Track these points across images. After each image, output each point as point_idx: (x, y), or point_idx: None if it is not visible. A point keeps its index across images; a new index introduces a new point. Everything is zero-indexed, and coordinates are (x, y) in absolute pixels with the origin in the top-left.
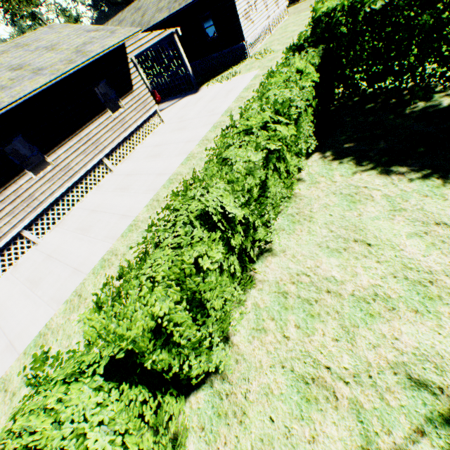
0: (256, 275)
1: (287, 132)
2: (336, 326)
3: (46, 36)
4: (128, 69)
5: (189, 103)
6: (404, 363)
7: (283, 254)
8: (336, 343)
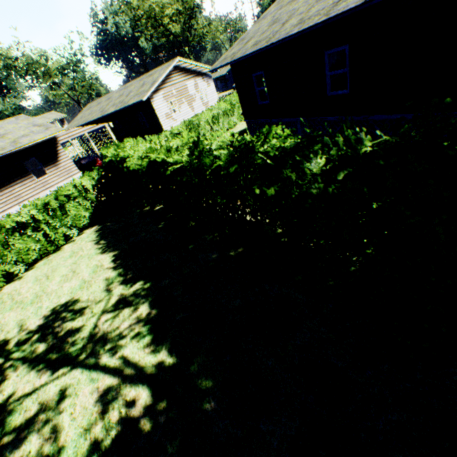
0: (4, 289)
1: (26, 219)
2: None
3: (8, 125)
4: (57, 150)
5: None
6: None
7: (23, 280)
8: None
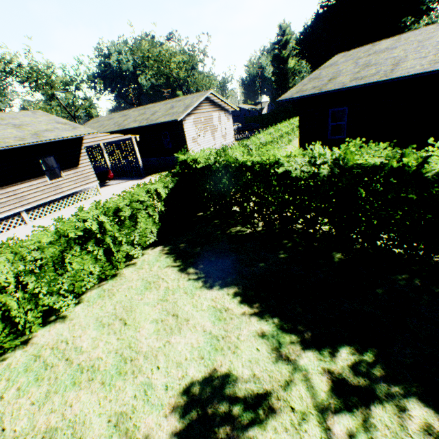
0: (36, 337)
1: (96, 227)
2: (45, 391)
3: (24, 117)
4: (79, 153)
5: (130, 185)
6: (57, 428)
7: (70, 322)
8: (31, 406)
